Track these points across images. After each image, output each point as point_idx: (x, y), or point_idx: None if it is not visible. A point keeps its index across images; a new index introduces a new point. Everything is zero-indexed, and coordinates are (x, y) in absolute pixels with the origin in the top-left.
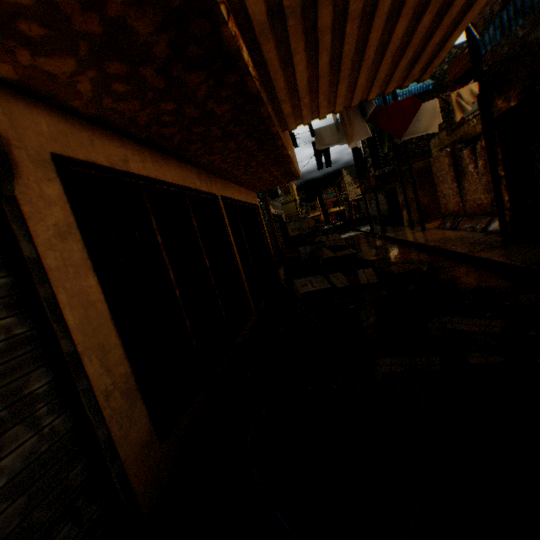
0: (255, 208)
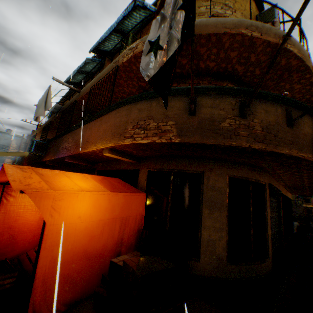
0: (290, 200)
